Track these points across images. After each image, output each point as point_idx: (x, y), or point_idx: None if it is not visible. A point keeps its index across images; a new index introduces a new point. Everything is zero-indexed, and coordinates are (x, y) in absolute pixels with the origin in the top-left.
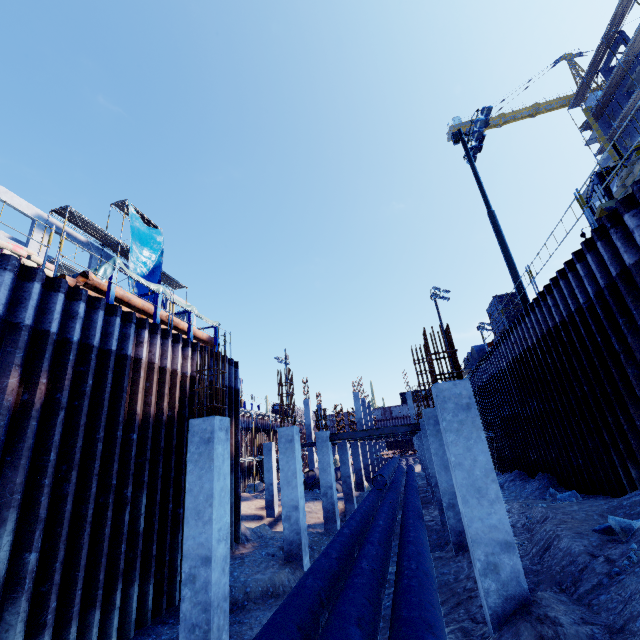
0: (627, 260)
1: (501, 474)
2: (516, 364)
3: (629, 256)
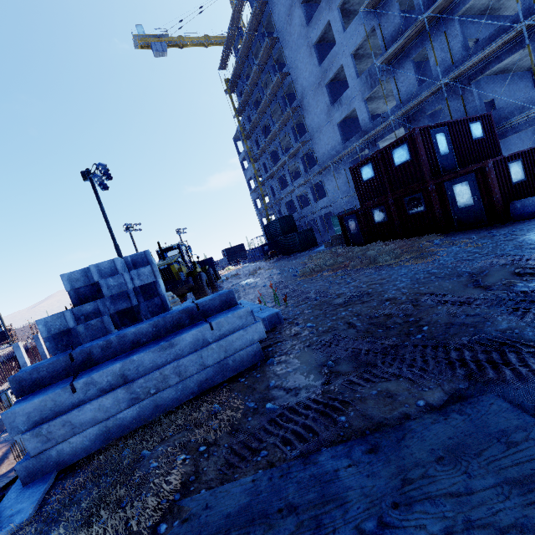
0: None
1: None
2: None
3: None
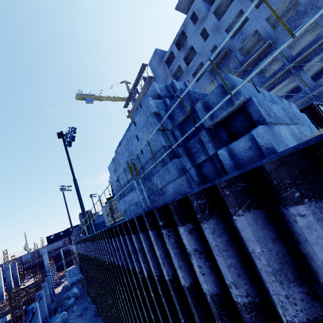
0: (97, 256)
1: (87, 295)
2: (84, 257)
3: (97, 255)
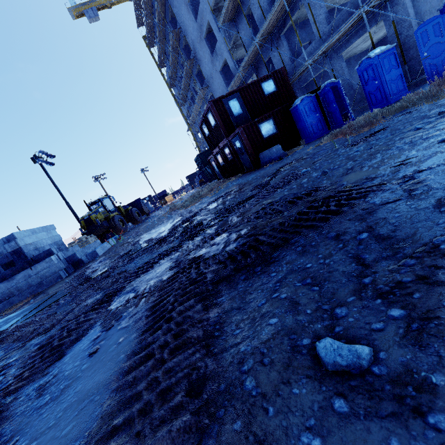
0: None
1: None
2: None
3: None
